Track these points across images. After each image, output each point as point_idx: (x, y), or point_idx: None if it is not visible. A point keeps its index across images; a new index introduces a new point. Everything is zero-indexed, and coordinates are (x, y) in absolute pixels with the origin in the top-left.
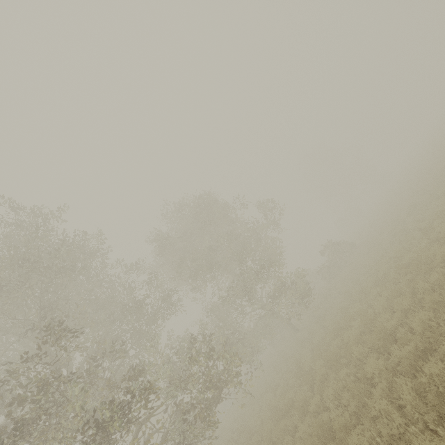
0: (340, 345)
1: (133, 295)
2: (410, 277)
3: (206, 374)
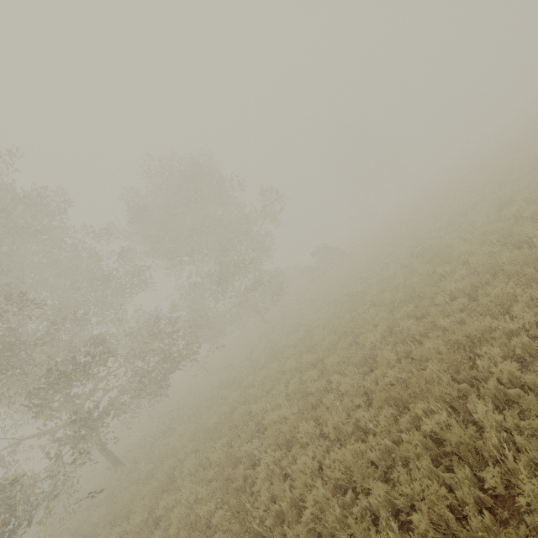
0: (284, 344)
1: (98, 264)
2: (350, 305)
3: (166, 350)
